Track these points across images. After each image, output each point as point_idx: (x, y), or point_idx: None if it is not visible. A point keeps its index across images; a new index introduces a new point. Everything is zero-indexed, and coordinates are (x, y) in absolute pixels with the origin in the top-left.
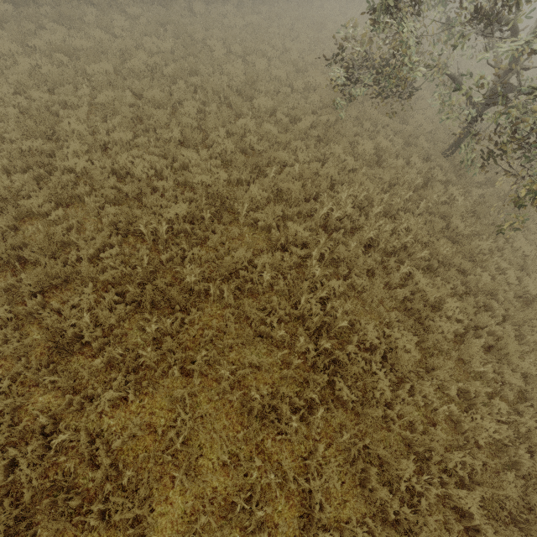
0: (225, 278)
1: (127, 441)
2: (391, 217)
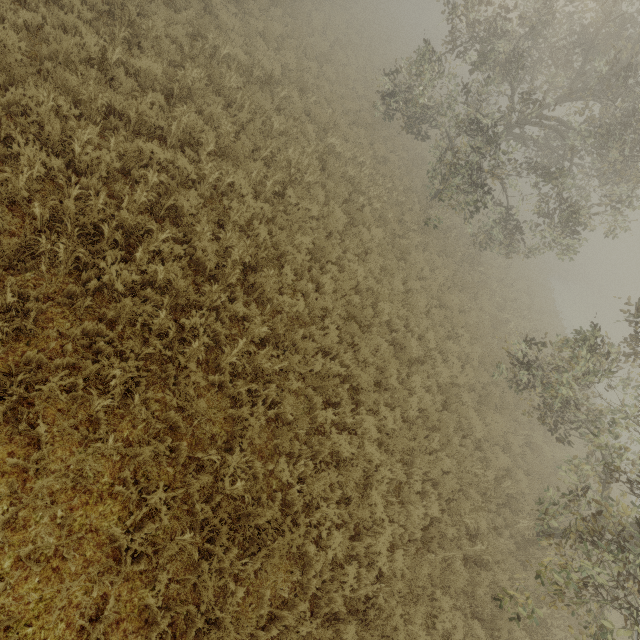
0: None
1: None
2: None
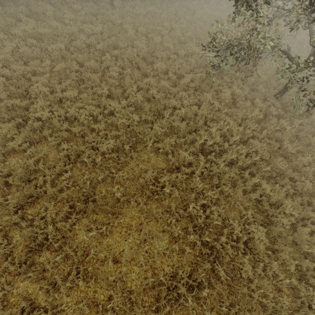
0: (139, 189)
1: (79, 314)
2: (243, 141)
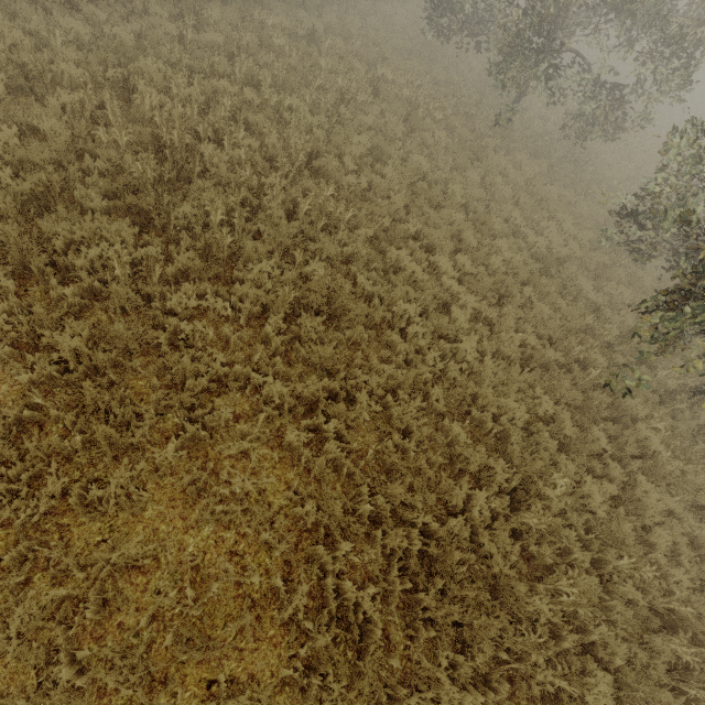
0: None
1: None
2: None
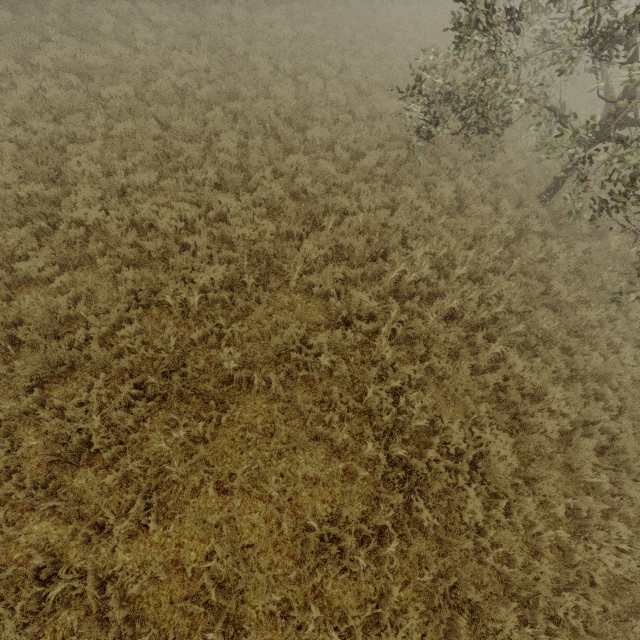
0: (272, 360)
1: (146, 585)
2: (476, 279)
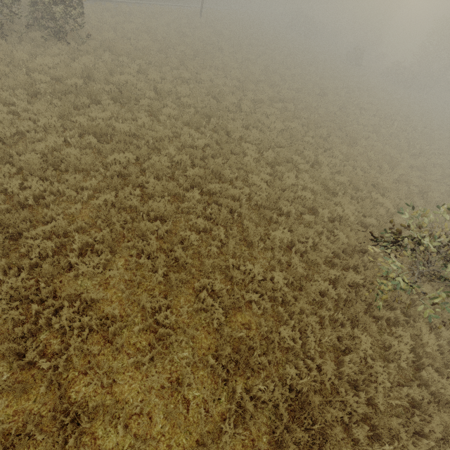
0: None
1: None
2: None
